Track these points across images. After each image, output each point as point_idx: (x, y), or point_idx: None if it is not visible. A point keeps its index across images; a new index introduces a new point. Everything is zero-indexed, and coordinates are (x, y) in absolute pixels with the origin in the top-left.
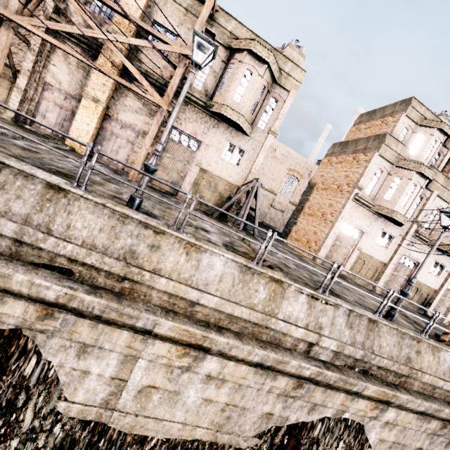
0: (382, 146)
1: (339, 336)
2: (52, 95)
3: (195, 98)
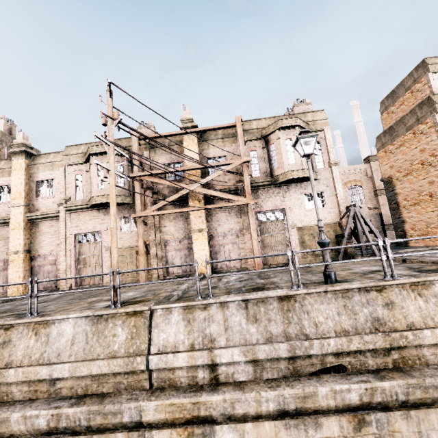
0: (436, 107)
1: None
2: (171, 246)
3: (260, 183)
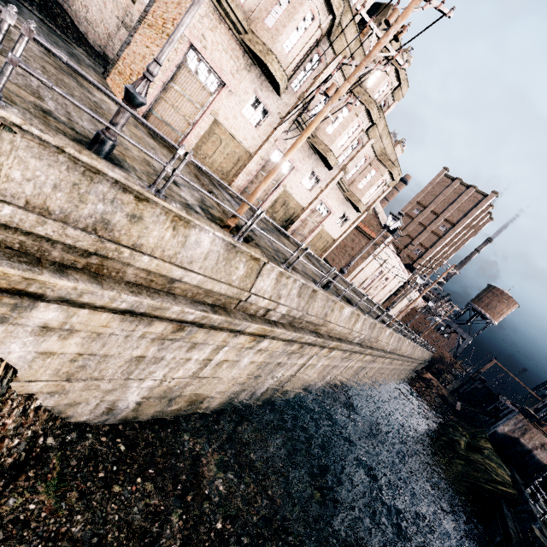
0: None
1: None
2: None
3: None
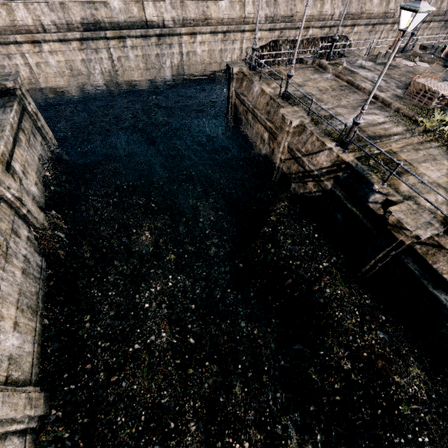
0: None
1: (339, 10)
2: None
3: None
